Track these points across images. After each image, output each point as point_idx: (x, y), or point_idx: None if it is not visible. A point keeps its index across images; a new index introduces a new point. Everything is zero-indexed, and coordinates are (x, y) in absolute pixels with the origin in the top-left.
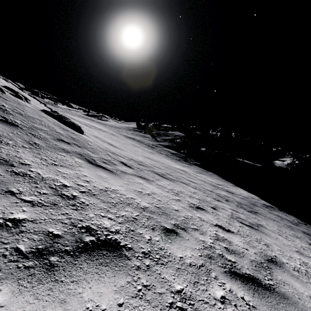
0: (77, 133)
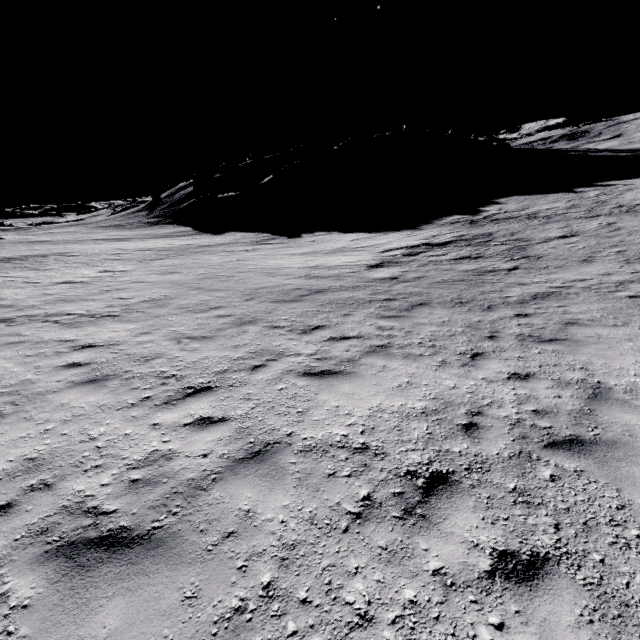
0: None
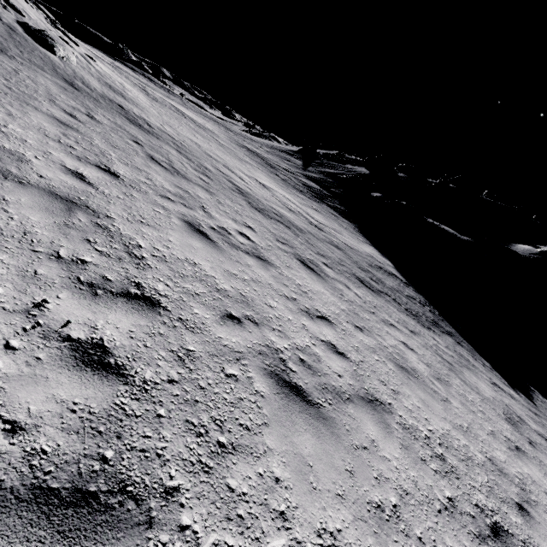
0: (35, 44)
